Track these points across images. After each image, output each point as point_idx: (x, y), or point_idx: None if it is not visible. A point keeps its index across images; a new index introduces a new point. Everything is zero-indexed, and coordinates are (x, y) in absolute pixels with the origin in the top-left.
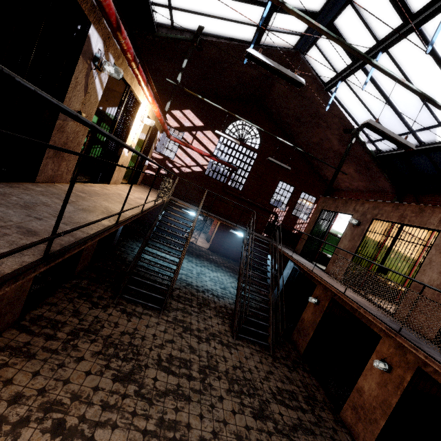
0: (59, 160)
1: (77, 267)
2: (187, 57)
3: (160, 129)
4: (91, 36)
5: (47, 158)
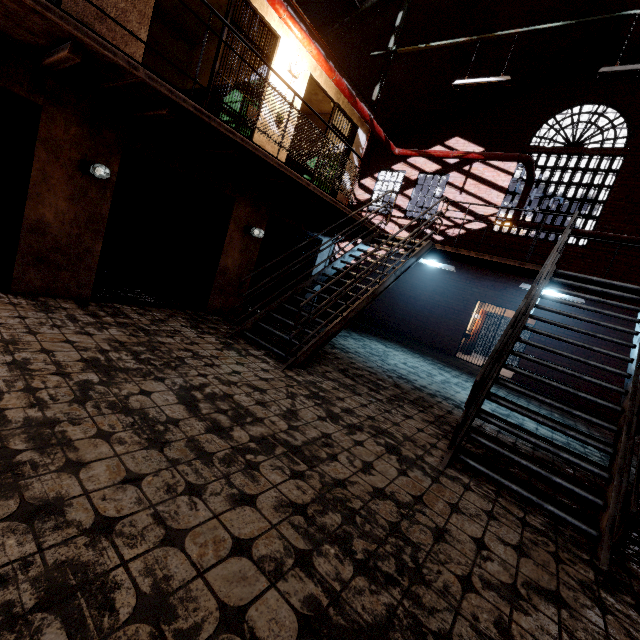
0: None
1: (211, 295)
2: (401, 9)
3: (365, 128)
4: None
5: None
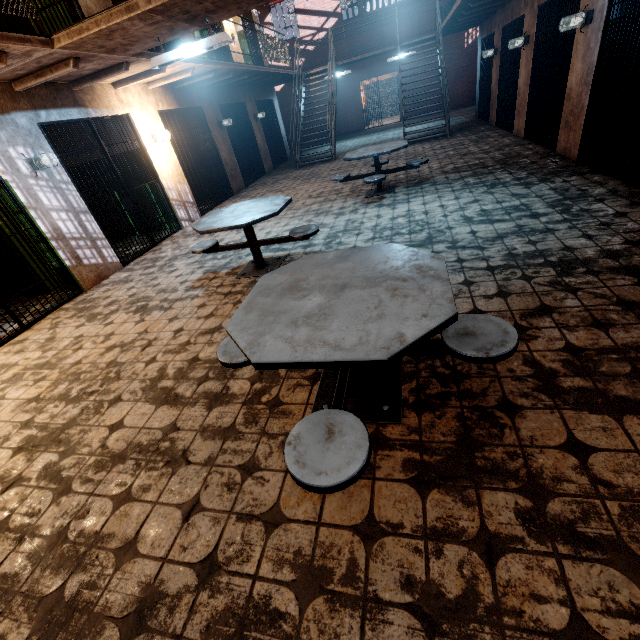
0: None
1: (263, 164)
2: None
3: None
4: None
5: None
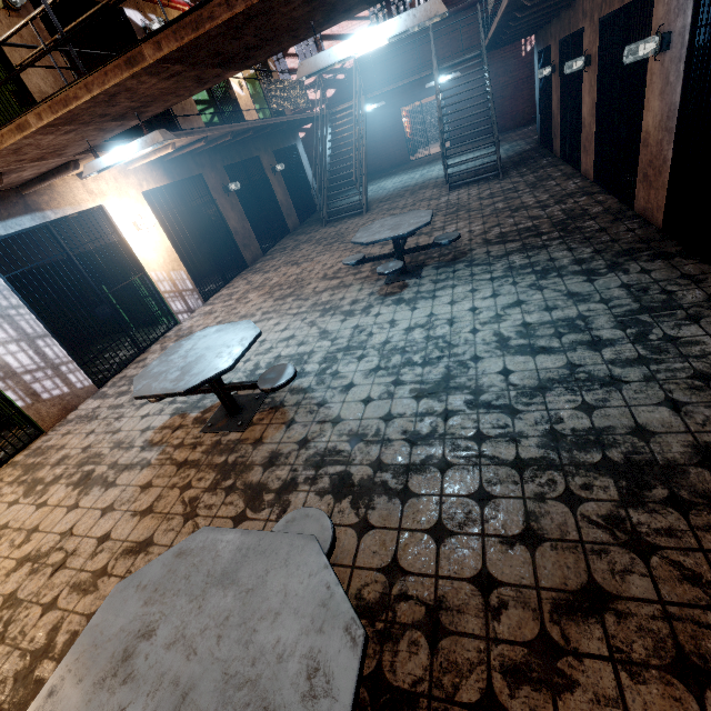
0: (190, 123)
1: (286, 222)
2: None
3: None
4: (131, 17)
5: (183, 125)
